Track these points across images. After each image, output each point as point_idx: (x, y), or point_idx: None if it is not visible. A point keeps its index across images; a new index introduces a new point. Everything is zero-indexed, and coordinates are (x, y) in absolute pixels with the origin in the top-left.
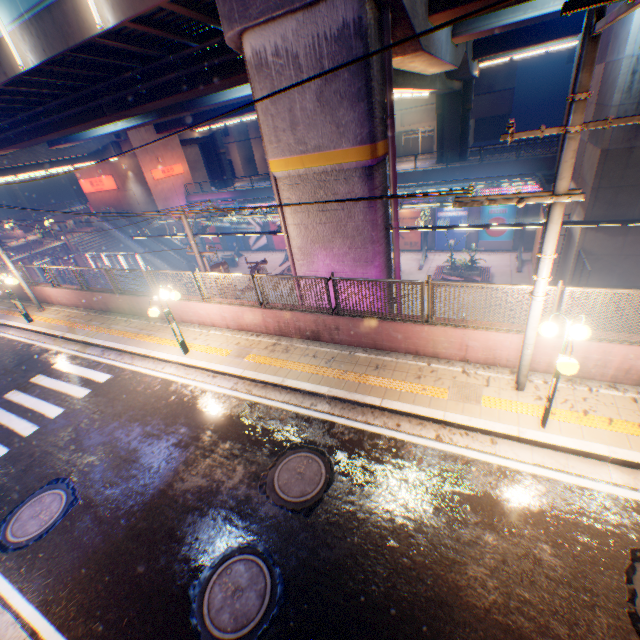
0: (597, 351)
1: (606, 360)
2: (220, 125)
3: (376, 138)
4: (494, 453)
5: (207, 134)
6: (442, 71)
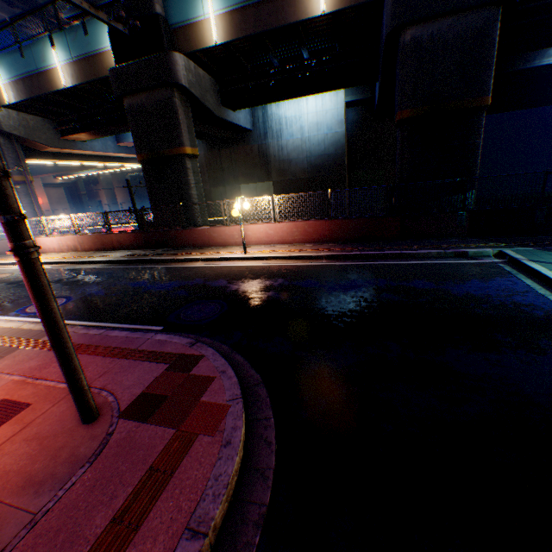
0: (61, 240)
1: (64, 243)
2: (77, 176)
3: (13, 175)
4: (5, 268)
5: (70, 181)
6: (133, 156)
